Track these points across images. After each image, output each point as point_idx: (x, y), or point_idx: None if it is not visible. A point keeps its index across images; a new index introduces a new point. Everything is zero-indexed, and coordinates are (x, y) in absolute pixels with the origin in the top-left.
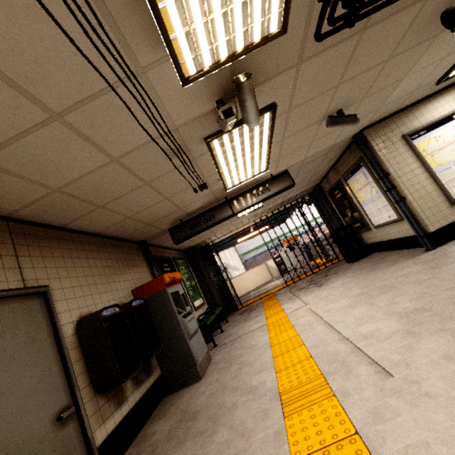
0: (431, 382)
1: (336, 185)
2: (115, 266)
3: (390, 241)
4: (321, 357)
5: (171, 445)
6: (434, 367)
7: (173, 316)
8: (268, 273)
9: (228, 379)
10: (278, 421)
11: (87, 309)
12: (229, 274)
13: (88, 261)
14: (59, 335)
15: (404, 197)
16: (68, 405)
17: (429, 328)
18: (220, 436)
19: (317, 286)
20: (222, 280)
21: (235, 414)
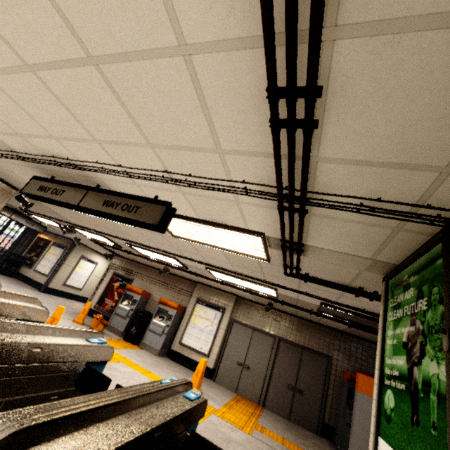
0: None
1: (47, 241)
2: None
3: (32, 279)
4: None
5: None
6: None
7: None
8: None
9: None
10: None
11: None
12: None
13: None
14: None
15: (58, 271)
16: None
17: None
18: None
19: None
20: None
21: None
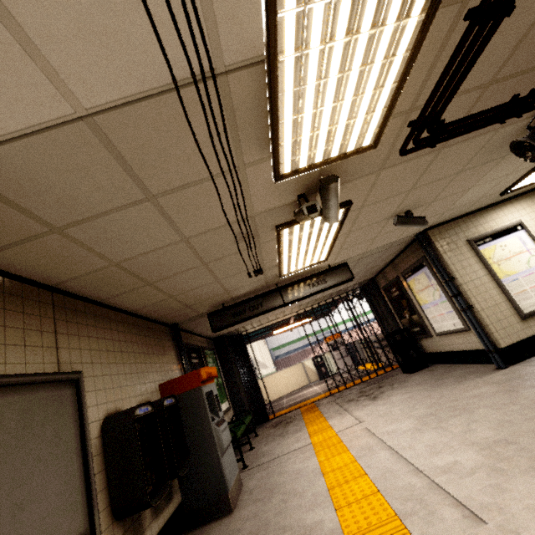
0: (532, 532)
1: (394, 282)
2: (145, 352)
3: (455, 352)
4: (392, 493)
5: None
6: (532, 515)
7: (205, 423)
8: (304, 375)
9: (271, 515)
10: None
11: (114, 405)
12: (256, 372)
13: (120, 345)
14: (85, 436)
15: (471, 306)
16: (84, 533)
17: (517, 464)
18: None
19: (370, 399)
20: (253, 380)
21: None
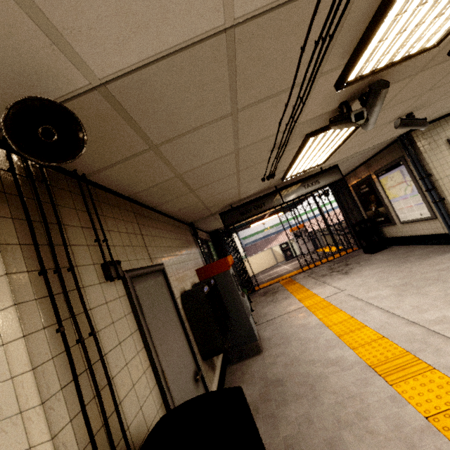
0: None
1: (365, 180)
2: (183, 246)
3: (416, 236)
4: (396, 338)
5: (273, 405)
6: None
7: (235, 296)
8: (273, 258)
9: (297, 353)
10: (385, 388)
11: (181, 286)
12: None
13: (171, 242)
14: (178, 309)
15: (443, 198)
16: (195, 369)
17: None
18: (326, 398)
19: (343, 274)
20: (241, 263)
21: (330, 381)
